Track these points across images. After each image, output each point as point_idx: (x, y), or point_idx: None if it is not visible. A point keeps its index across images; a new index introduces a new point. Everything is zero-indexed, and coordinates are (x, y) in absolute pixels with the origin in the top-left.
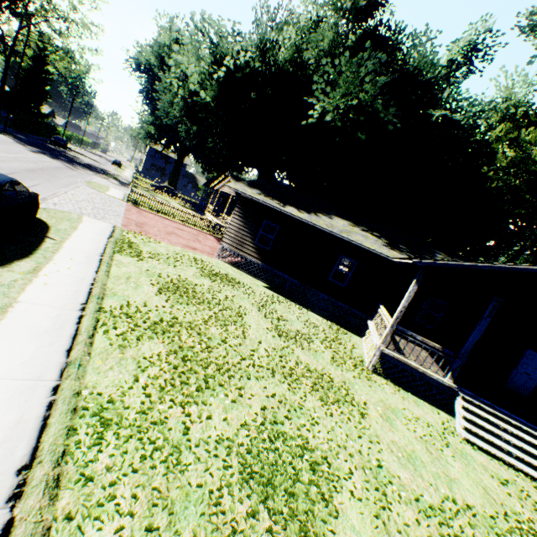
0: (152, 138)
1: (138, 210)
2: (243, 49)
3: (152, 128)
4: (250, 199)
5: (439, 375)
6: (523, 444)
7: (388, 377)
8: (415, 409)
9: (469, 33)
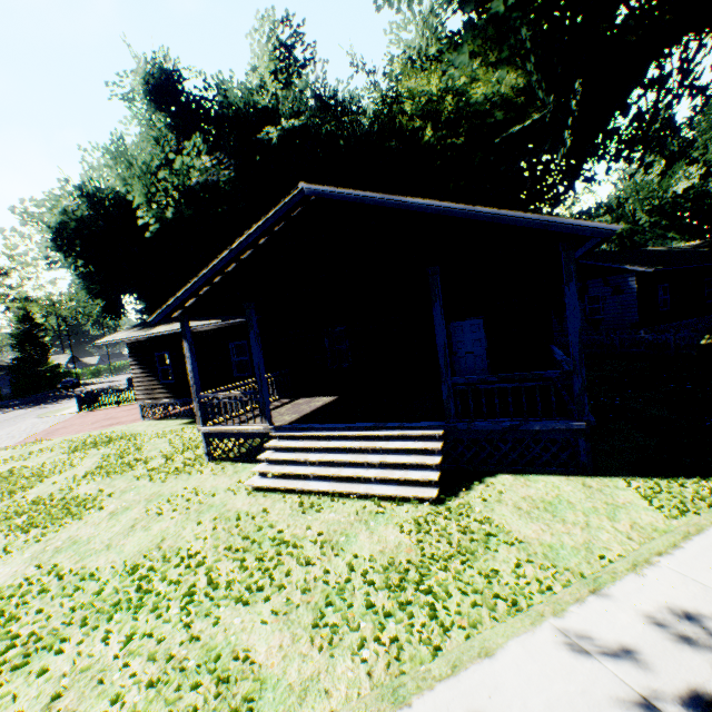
0: None
1: (86, 414)
2: (71, 206)
3: None
4: (135, 341)
5: (258, 424)
6: (330, 455)
7: (226, 458)
8: (218, 480)
9: (267, 38)
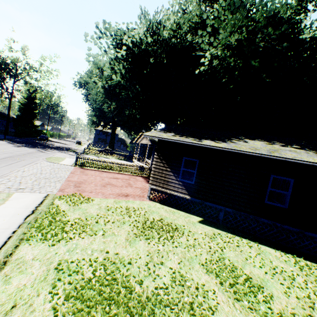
0: (95, 124)
1: (82, 170)
2: None
3: (94, 118)
4: (166, 142)
5: None
6: None
7: None
8: None
9: None
